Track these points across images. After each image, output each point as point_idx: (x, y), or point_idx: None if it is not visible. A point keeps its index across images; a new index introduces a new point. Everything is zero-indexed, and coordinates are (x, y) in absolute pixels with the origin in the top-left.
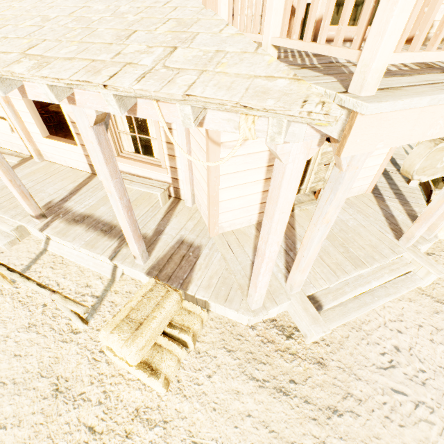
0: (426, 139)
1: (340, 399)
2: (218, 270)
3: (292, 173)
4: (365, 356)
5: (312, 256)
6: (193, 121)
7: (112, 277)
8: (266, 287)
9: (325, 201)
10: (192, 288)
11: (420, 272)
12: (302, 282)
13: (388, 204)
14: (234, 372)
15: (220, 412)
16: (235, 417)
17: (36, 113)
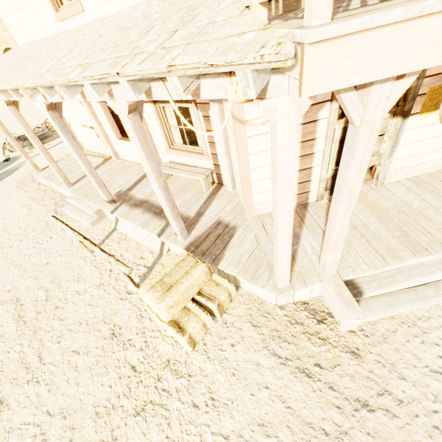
0: (431, 65)
1: (373, 394)
2: (249, 249)
3: (285, 132)
4: (415, 356)
5: (341, 232)
6: (182, 91)
7: (160, 252)
8: (289, 264)
9: (344, 166)
10: (223, 263)
11: None
12: (336, 264)
13: None
14: (256, 346)
15: (238, 378)
16: (252, 385)
17: (112, 120)
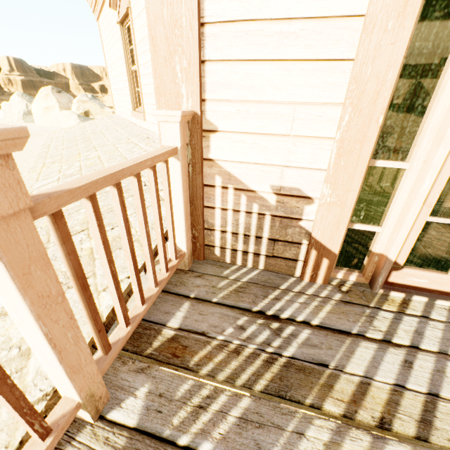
0: None
1: None
2: None
3: None
4: None
5: None
6: None
7: None
8: None
9: None
10: None
11: None
12: None
13: None
14: None
15: None
16: None
17: None
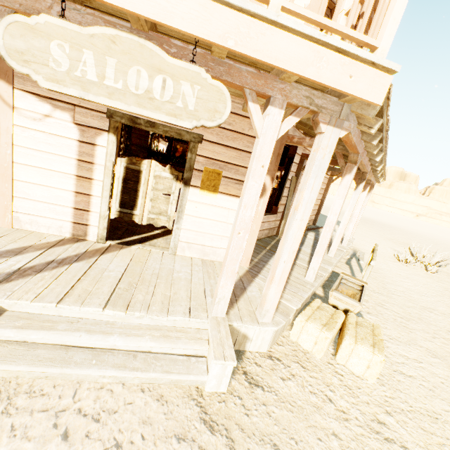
0: None
1: None
2: None
3: None
4: None
5: None
6: None
7: None
8: None
9: None
10: None
11: (209, 359)
12: None
13: (255, 280)
14: None
15: None
16: None
17: None
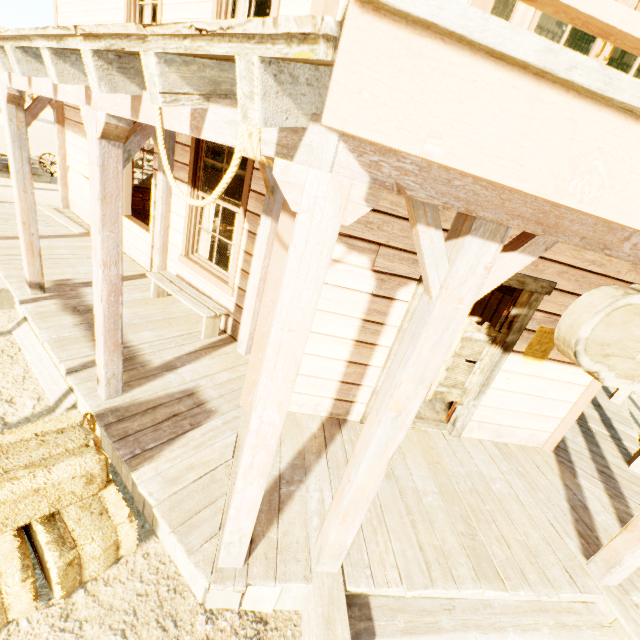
0: (567, 201)
1: None
2: (211, 461)
3: (309, 240)
4: None
5: (366, 486)
6: (160, 89)
7: (55, 403)
8: (254, 517)
9: (399, 361)
10: (146, 470)
11: None
12: (344, 550)
13: (581, 483)
14: None
15: None
16: None
17: (129, 187)
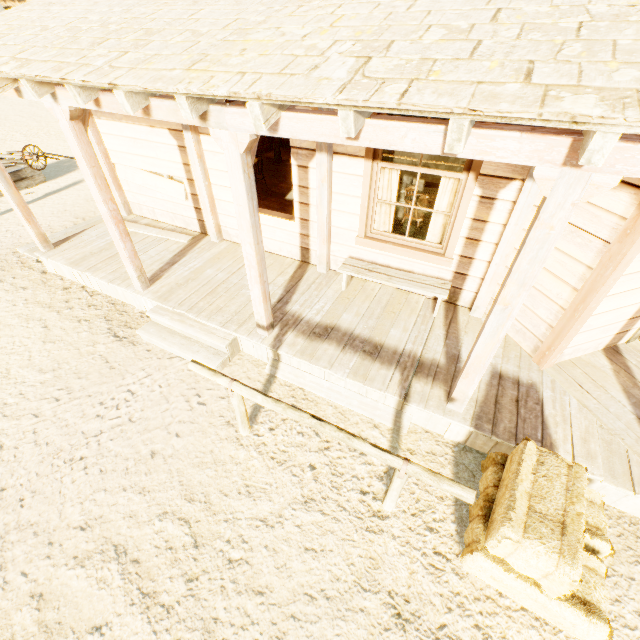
0: None
1: None
2: (588, 428)
3: None
4: None
5: None
6: None
7: (394, 426)
8: None
9: None
10: (563, 457)
11: None
12: None
13: None
14: None
15: None
16: None
17: None
